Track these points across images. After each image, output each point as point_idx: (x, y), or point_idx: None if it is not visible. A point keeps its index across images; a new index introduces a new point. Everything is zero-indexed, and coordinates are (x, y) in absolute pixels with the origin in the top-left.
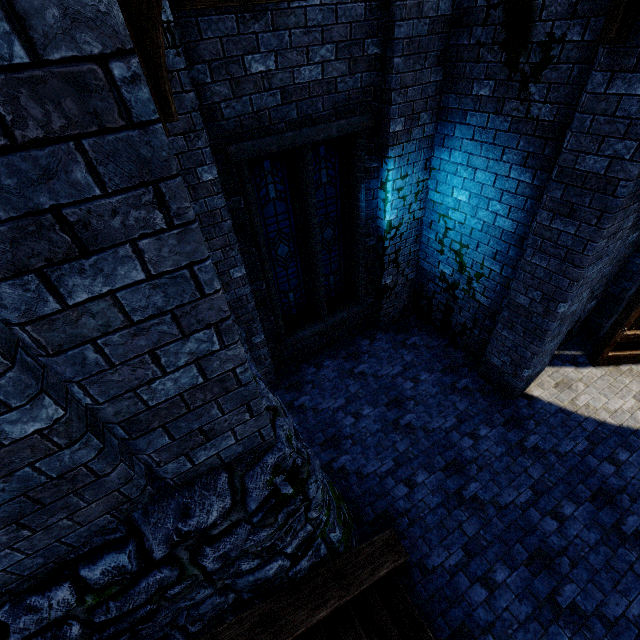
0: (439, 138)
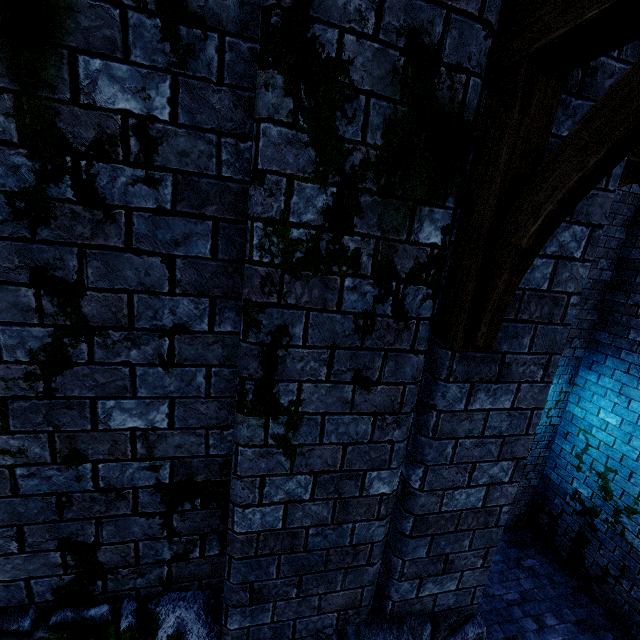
0: (586, 361)
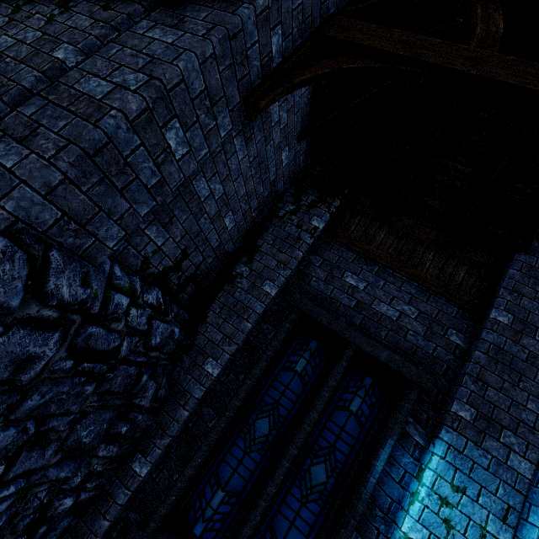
0: None
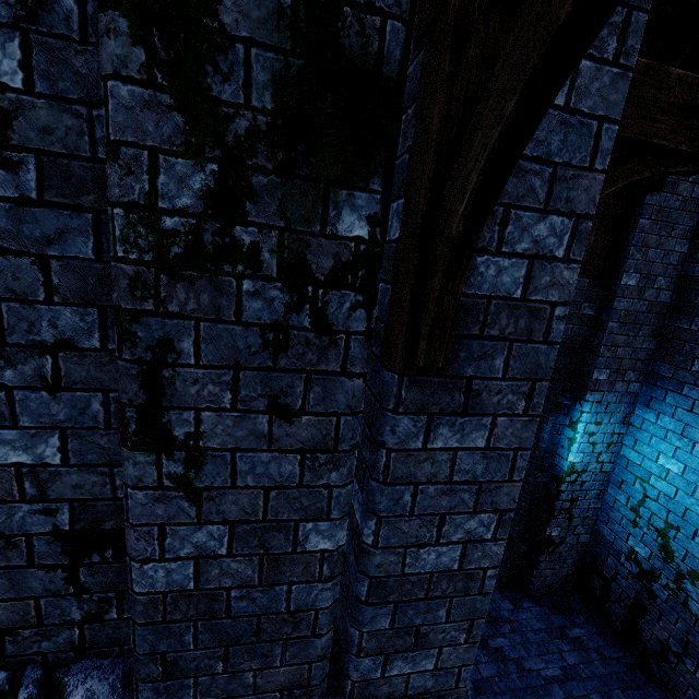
0: (643, 398)
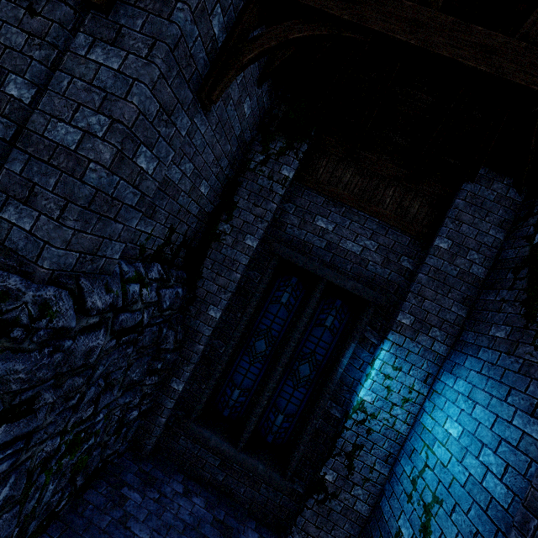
0: (450, 364)
